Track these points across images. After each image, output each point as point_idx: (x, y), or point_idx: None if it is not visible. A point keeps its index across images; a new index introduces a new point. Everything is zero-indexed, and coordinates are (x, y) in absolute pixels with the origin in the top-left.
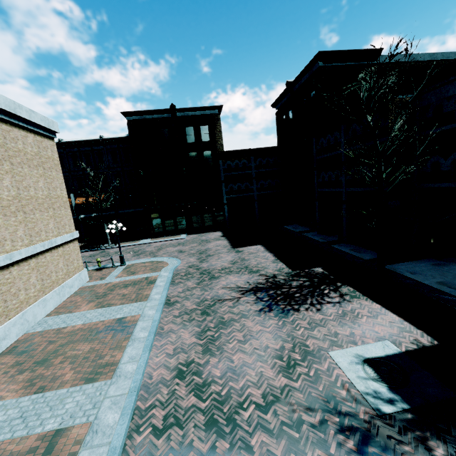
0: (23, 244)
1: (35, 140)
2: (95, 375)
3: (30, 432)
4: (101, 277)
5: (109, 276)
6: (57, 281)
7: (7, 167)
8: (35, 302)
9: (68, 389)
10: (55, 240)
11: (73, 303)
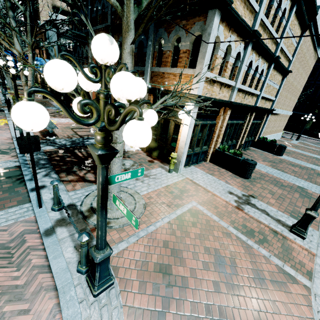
0: (284, 108)
1: (313, 58)
2: (316, 165)
3: (301, 164)
4: (286, 140)
5: (291, 141)
6: (277, 131)
7: (302, 71)
8: (272, 134)
9: (306, 162)
10: (288, 112)
11: (280, 143)
